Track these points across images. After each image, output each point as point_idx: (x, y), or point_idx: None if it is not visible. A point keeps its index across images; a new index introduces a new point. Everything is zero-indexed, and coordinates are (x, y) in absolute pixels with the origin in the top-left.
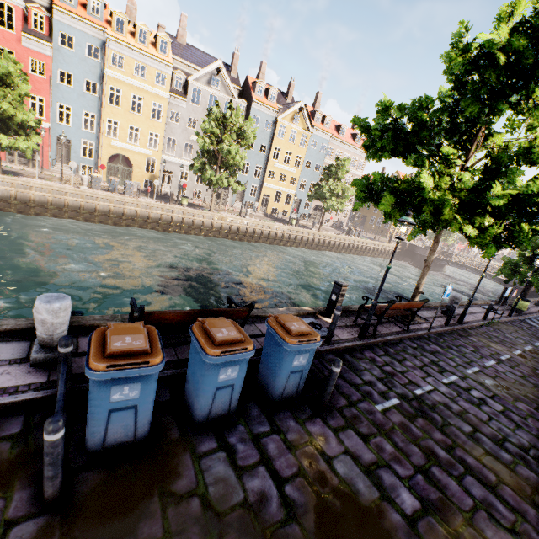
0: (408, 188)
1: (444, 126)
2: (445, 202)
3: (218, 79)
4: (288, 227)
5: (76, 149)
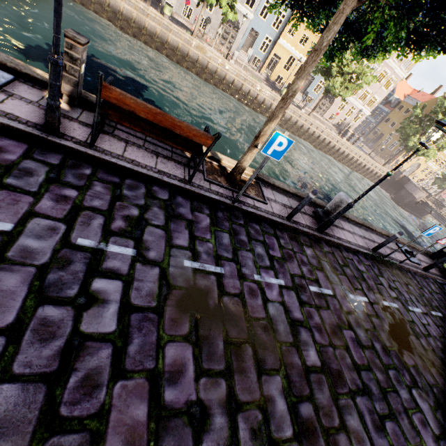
0: None
1: None
2: None
3: None
4: (273, 94)
5: None
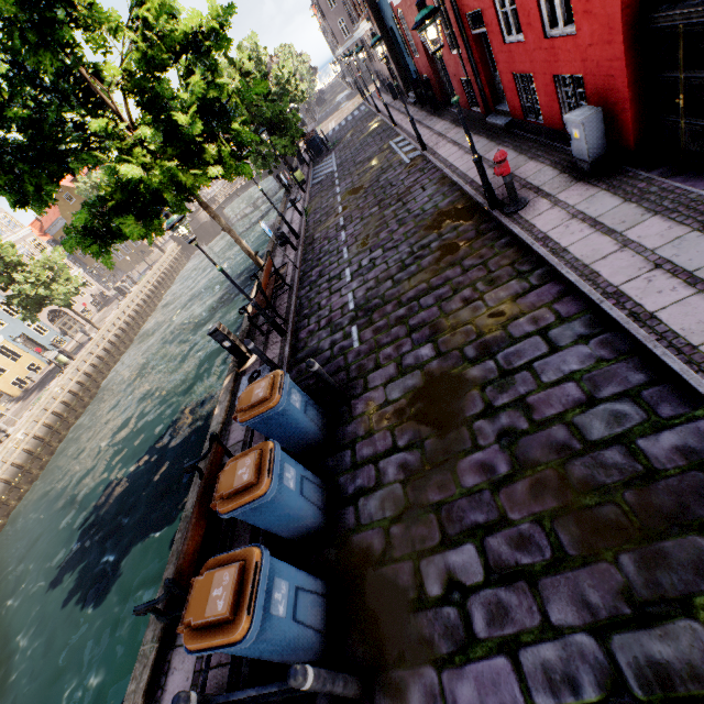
0: (124, 195)
1: (42, 99)
2: (171, 172)
3: None
4: (70, 371)
5: None
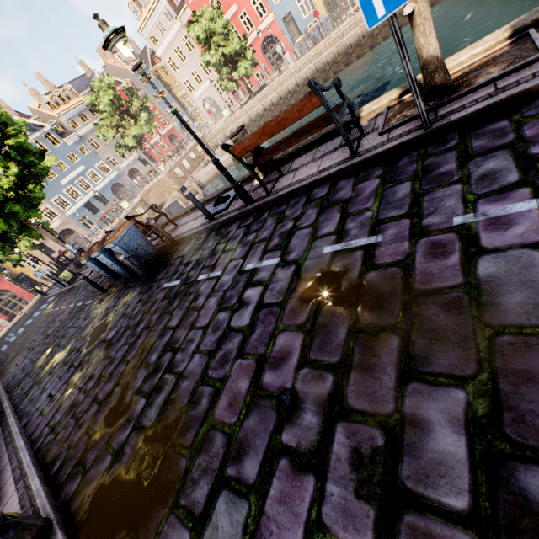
0: None
1: None
2: None
3: None
4: None
5: (297, 16)
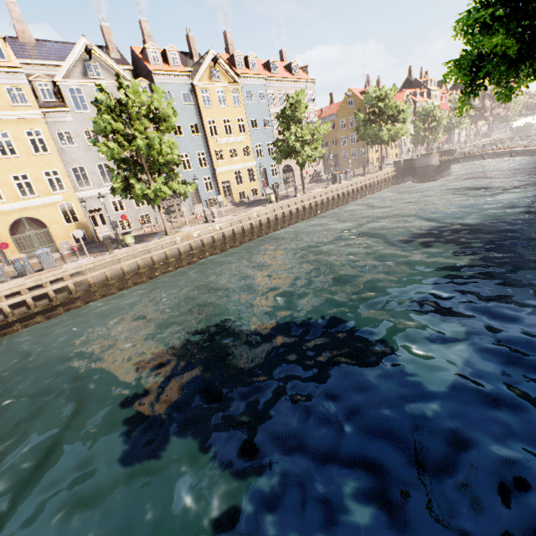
0: None
1: None
2: None
3: (95, 64)
4: (270, 208)
5: None
